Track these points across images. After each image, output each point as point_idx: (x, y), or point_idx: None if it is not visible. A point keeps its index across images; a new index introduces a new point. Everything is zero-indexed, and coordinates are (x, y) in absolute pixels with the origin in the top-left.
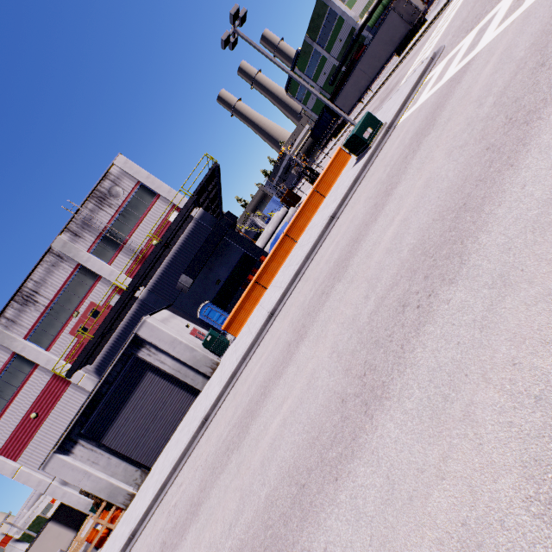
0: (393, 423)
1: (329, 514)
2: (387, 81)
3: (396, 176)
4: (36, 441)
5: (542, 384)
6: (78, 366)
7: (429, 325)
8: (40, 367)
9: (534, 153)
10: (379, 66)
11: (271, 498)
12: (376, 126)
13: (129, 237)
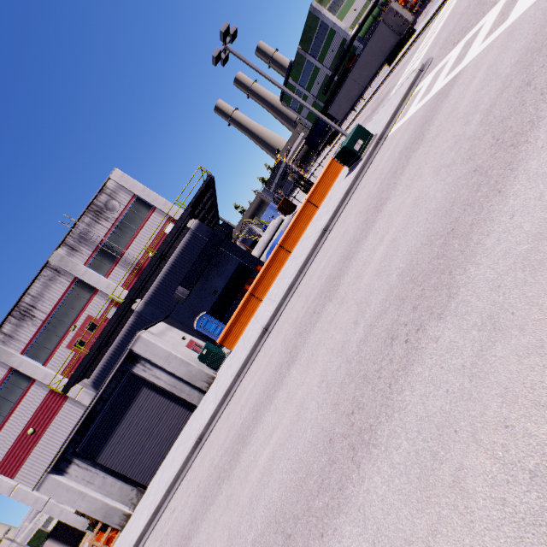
0: (380, 477)
1: None
2: (379, 90)
3: (386, 191)
4: (33, 457)
5: (538, 457)
6: (74, 382)
7: (417, 365)
8: (38, 382)
9: (522, 180)
10: (371, 76)
11: (257, 545)
12: (367, 138)
13: (126, 250)
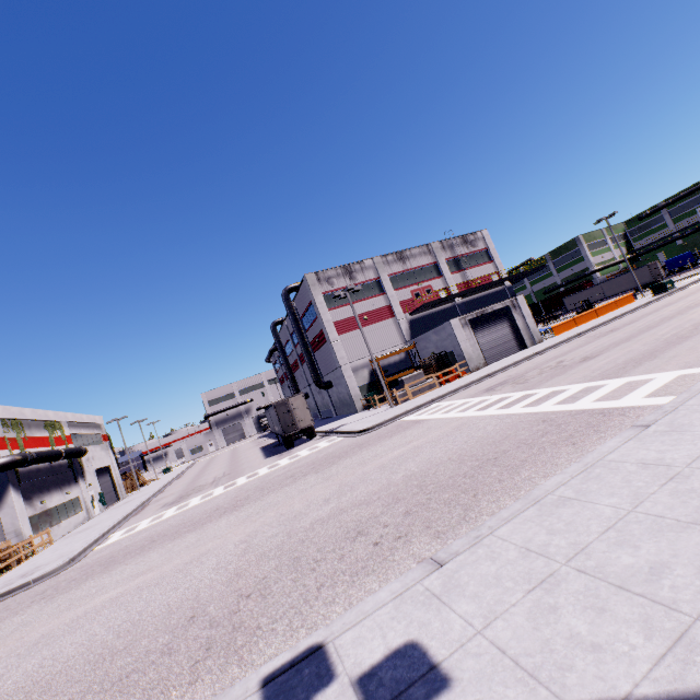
0: None
1: None
2: None
3: None
4: (356, 333)
5: None
6: (432, 304)
7: None
8: (385, 296)
9: None
10: (617, 292)
11: None
12: (672, 286)
13: (467, 269)
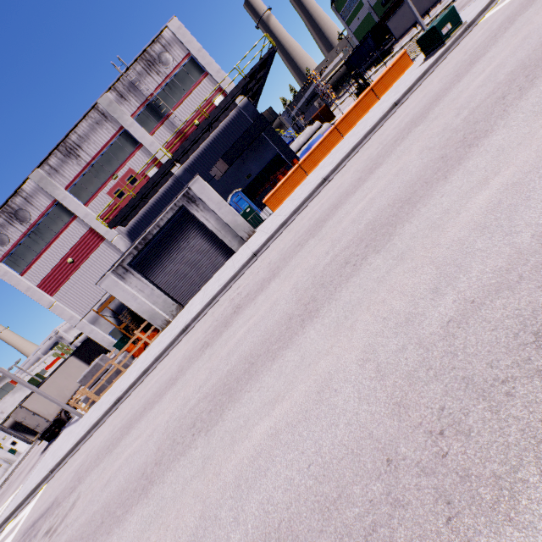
0: (500, 135)
1: (442, 188)
2: (455, 2)
3: (483, 50)
4: (70, 283)
5: None
6: (119, 220)
7: (531, 91)
8: (78, 220)
9: None
10: None
11: (372, 221)
12: (456, 23)
13: (173, 111)
